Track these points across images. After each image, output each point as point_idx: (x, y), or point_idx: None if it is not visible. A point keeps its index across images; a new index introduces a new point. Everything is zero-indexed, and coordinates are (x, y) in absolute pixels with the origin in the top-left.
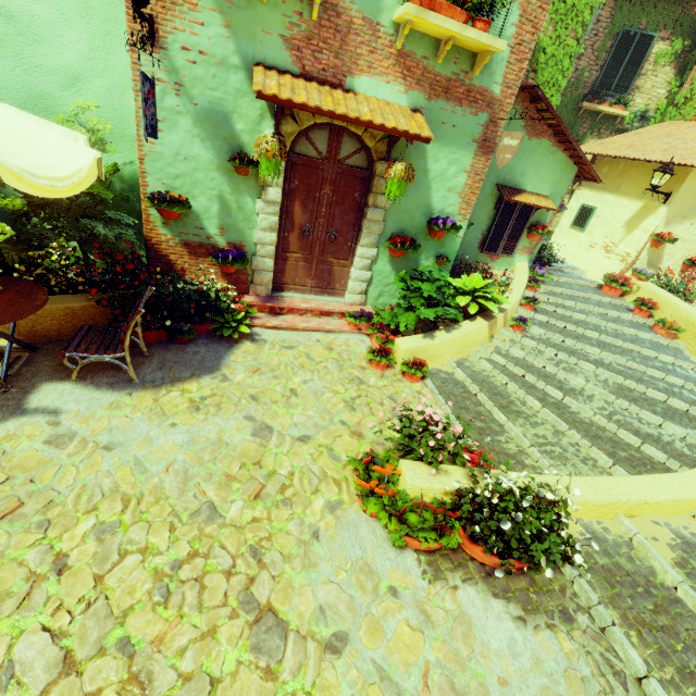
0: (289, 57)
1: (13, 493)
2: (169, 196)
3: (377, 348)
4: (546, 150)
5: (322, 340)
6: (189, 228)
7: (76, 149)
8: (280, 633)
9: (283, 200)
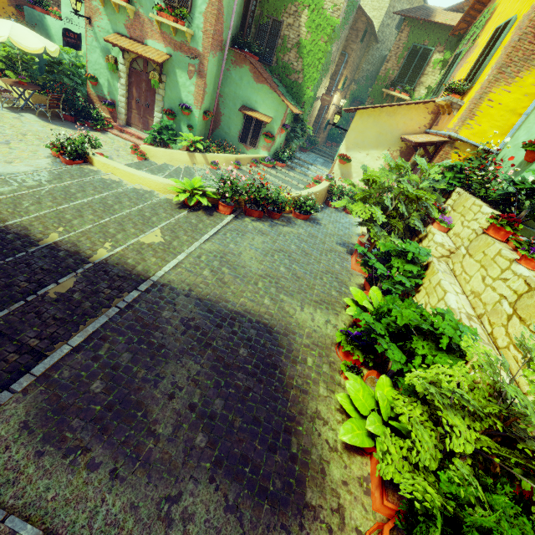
0: (127, 31)
1: None
2: (91, 75)
3: (134, 145)
4: (267, 91)
5: (128, 144)
6: (99, 90)
7: (40, 44)
8: (6, 144)
9: (129, 86)
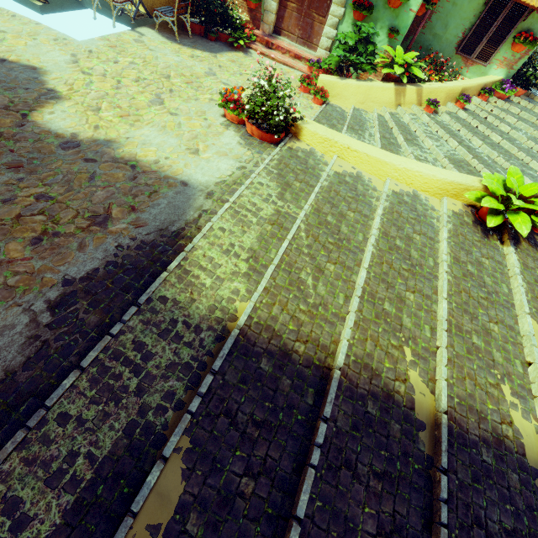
0: None
1: (116, 44)
2: None
3: (305, 75)
4: None
5: (284, 70)
6: None
7: None
8: (160, 104)
9: None
